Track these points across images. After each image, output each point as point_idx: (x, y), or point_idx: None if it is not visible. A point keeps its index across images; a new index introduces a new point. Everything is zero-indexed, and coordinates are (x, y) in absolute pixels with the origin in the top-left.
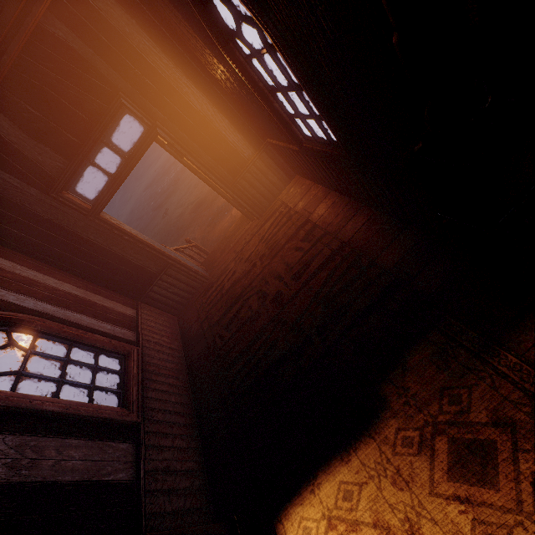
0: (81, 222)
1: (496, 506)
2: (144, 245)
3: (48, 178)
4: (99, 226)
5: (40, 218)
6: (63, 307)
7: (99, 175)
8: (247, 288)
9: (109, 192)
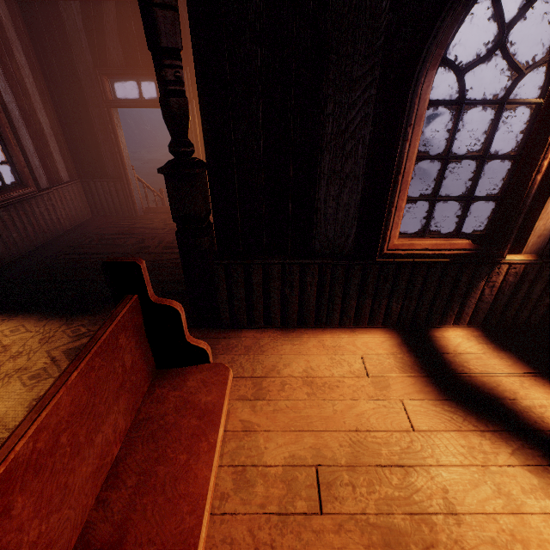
0: (97, 101)
1: (61, 369)
2: (119, 151)
3: (105, 62)
4: (105, 114)
5: (77, 74)
6: (25, 123)
7: None
8: (142, 234)
9: (130, 104)
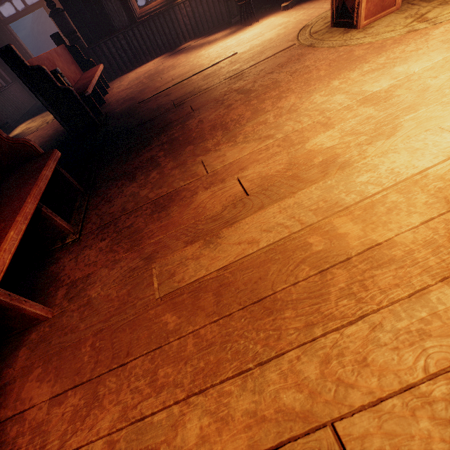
0: None
1: None
2: (26, 52)
3: None
4: (6, 31)
5: None
6: None
7: (55, 46)
8: None
9: (14, 17)
